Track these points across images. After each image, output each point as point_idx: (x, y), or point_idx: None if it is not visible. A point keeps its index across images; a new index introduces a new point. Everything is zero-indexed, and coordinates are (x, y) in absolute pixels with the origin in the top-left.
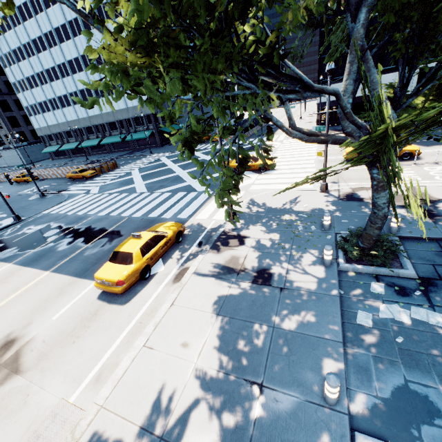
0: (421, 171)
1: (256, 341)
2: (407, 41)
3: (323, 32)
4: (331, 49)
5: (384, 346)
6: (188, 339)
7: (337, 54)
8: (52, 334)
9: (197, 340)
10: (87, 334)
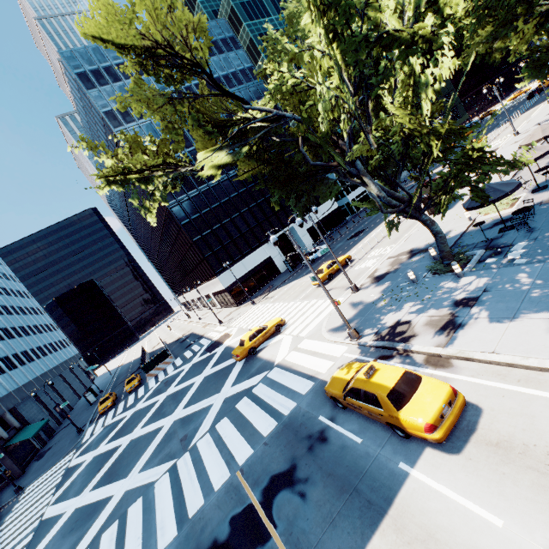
0: (370, 258)
1: (546, 293)
2: (375, 169)
3: (195, 241)
4: (321, 195)
5: (545, 254)
6: (547, 329)
7: (334, 192)
8: (544, 508)
9: (548, 323)
10: (542, 441)
